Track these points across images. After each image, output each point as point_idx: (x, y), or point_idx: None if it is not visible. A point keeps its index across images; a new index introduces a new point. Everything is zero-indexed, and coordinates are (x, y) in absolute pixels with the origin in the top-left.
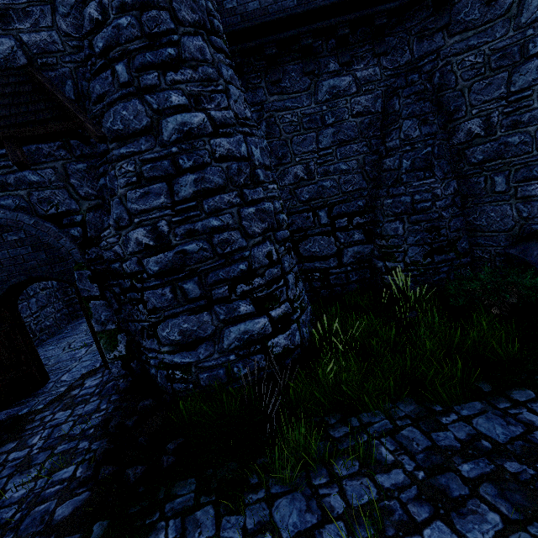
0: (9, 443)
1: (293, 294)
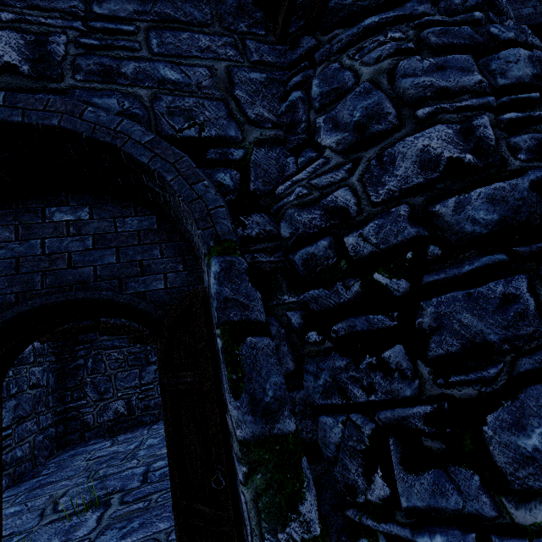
0: None
1: None
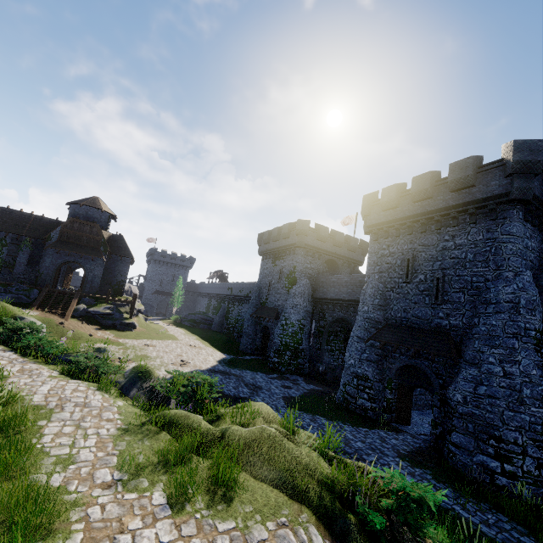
0: (394, 432)
1: (528, 469)
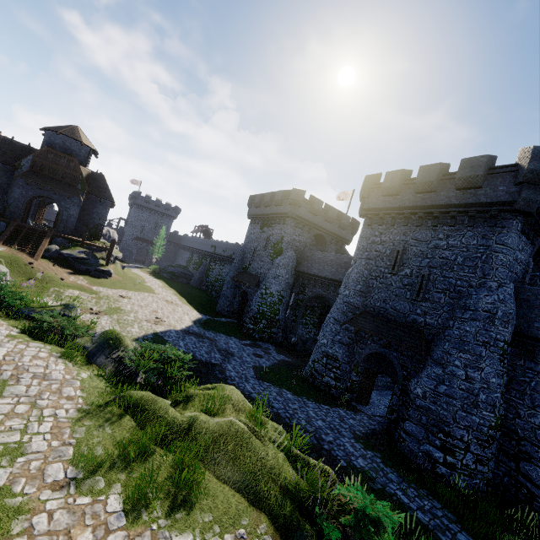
0: (353, 411)
1: (467, 463)
